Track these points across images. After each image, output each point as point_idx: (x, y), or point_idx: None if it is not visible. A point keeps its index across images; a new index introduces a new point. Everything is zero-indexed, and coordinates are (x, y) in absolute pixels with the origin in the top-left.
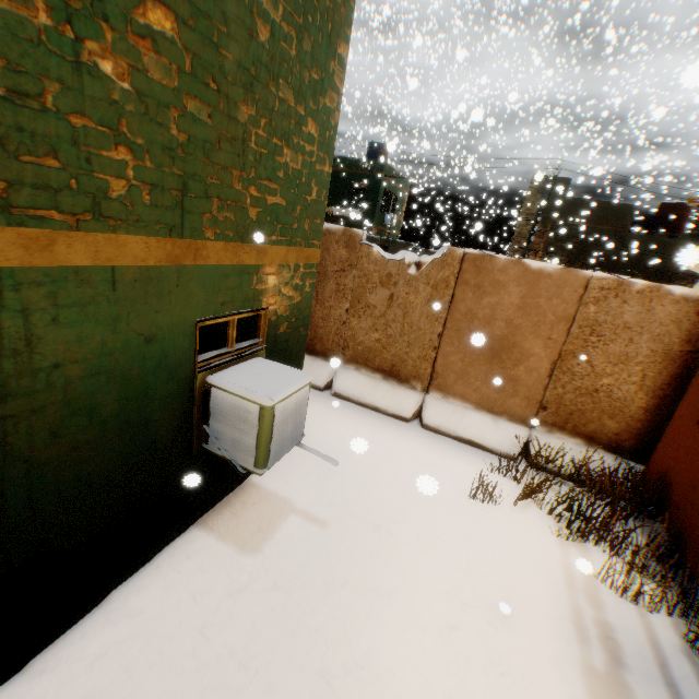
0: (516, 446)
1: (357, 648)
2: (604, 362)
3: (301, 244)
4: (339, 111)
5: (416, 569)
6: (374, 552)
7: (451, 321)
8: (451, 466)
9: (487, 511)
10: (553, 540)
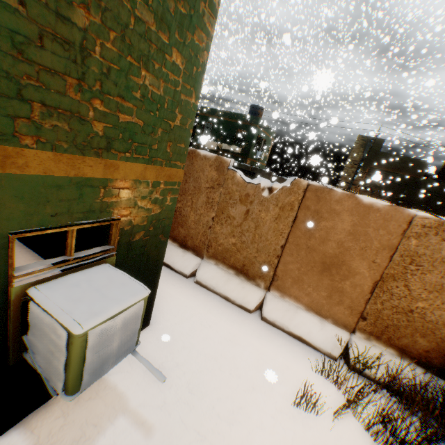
0: (337, 347)
1: None
2: (420, 288)
3: (162, 163)
4: (208, 52)
5: None
6: None
7: (293, 237)
8: (281, 363)
9: (309, 421)
10: None
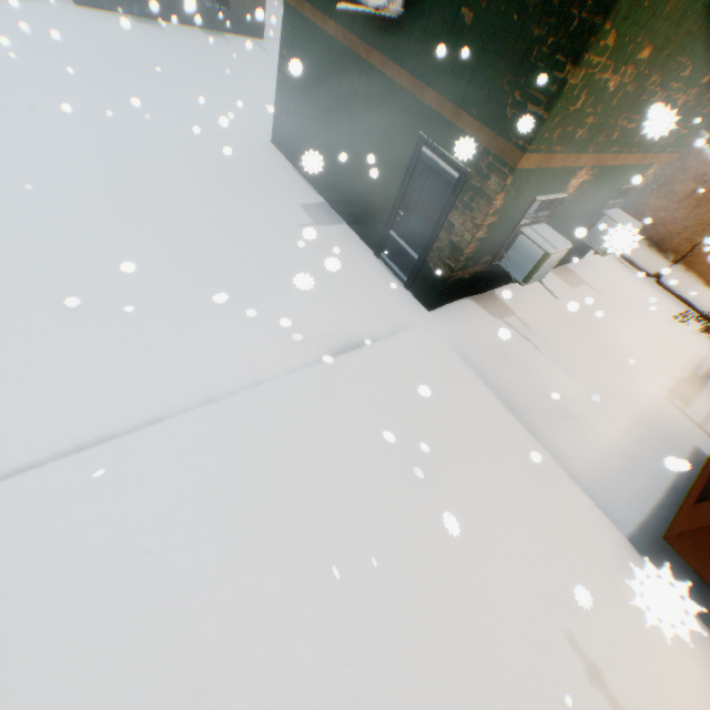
0: None
1: (610, 325)
2: None
3: (673, 152)
4: None
5: (636, 322)
6: (619, 309)
7: None
8: (666, 305)
9: (677, 326)
10: (706, 349)
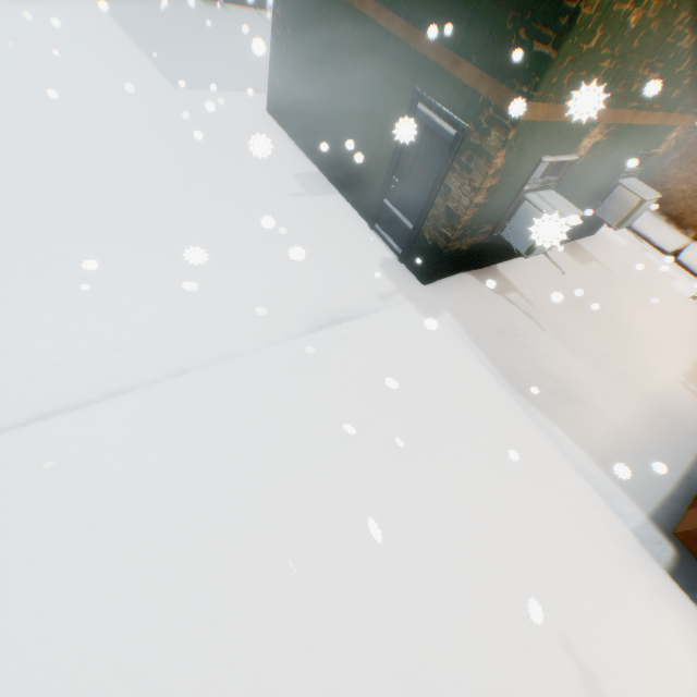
0: None
1: (622, 304)
2: None
3: None
4: None
5: (650, 302)
6: (632, 288)
7: None
8: (684, 284)
9: (696, 307)
10: None
